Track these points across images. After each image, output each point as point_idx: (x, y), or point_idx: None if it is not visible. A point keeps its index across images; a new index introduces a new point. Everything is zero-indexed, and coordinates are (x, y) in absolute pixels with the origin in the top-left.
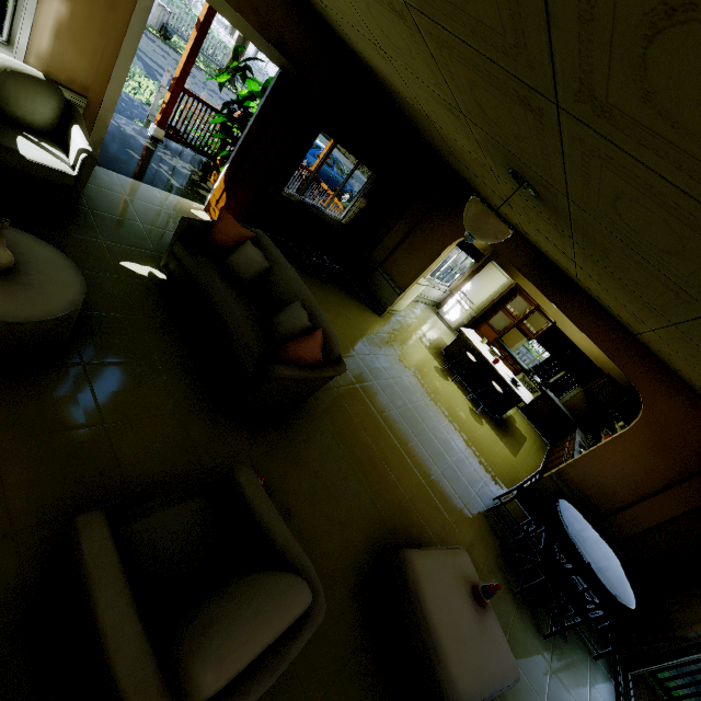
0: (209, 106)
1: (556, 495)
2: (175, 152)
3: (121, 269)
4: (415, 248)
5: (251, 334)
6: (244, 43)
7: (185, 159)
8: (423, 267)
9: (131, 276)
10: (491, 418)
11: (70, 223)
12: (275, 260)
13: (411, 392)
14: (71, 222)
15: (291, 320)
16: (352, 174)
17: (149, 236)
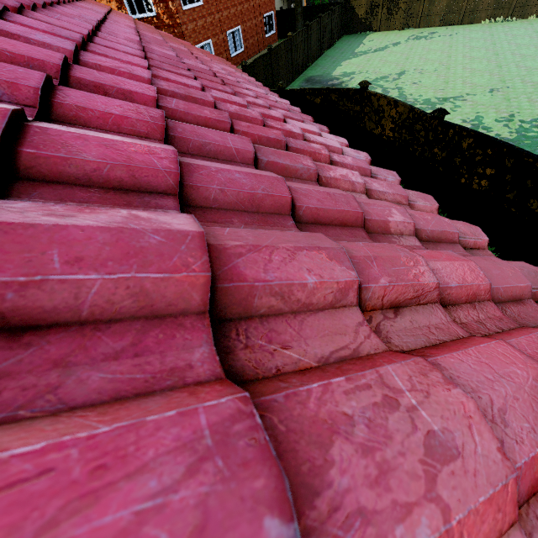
0: None
1: None
2: None
3: None
4: None
5: None
6: None
7: None
8: None
9: None
10: None
11: None
12: None
13: None
14: None
15: None
16: None
17: None
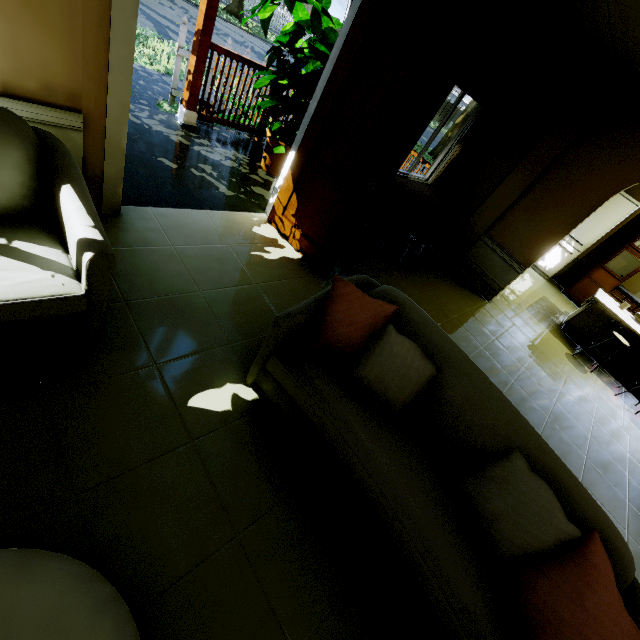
0: (245, 61)
1: None
2: (213, 138)
3: (191, 420)
4: (544, 205)
5: (453, 559)
6: None
7: (226, 144)
8: (559, 233)
9: (210, 426)
10: None
11: (100, 354)
12: (442, 355)
13: (574, 428)
14: (102, 350)
15: (527, 516)
16: (449, 115)
17: (215, 311)
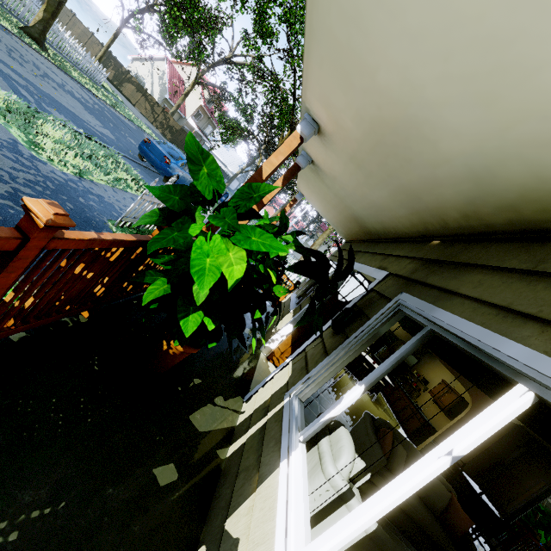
0: None
1: (459, 469)
2: None
3: None
4: None
5: (435, 523)
6: (59, 7)
7: None
8: None
9: None
10: (373, 397)
11: None
12: (406, 445)
13: None
14: None
15: (442, 496)
16: None
17: None
